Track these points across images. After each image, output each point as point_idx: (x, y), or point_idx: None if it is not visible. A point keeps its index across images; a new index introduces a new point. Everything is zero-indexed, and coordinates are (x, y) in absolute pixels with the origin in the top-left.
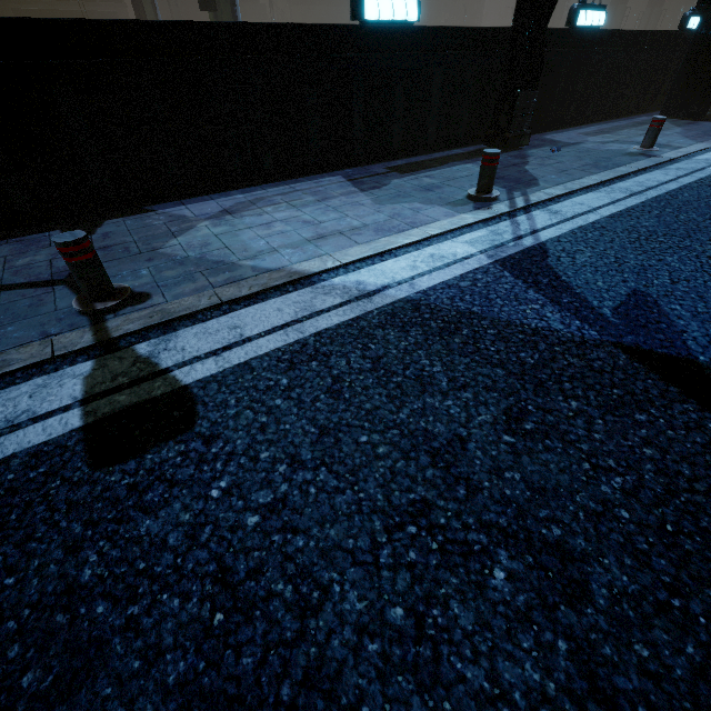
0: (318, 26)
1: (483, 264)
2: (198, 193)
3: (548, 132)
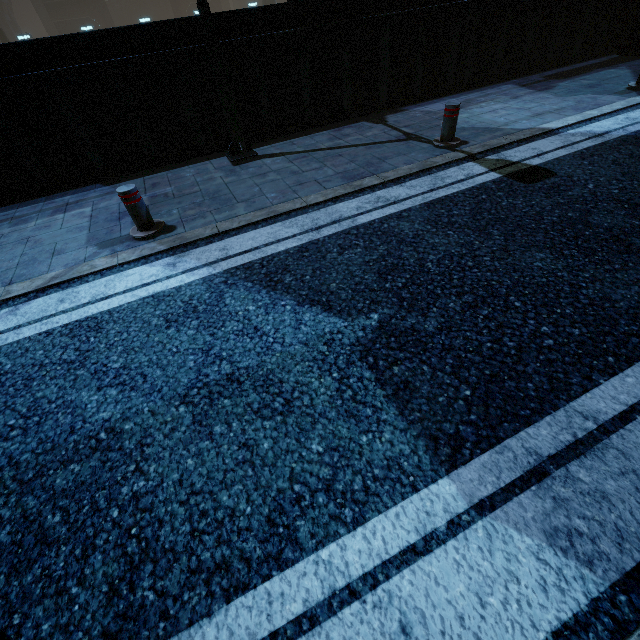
0: None
1: None
2: (424, 99)
3: None
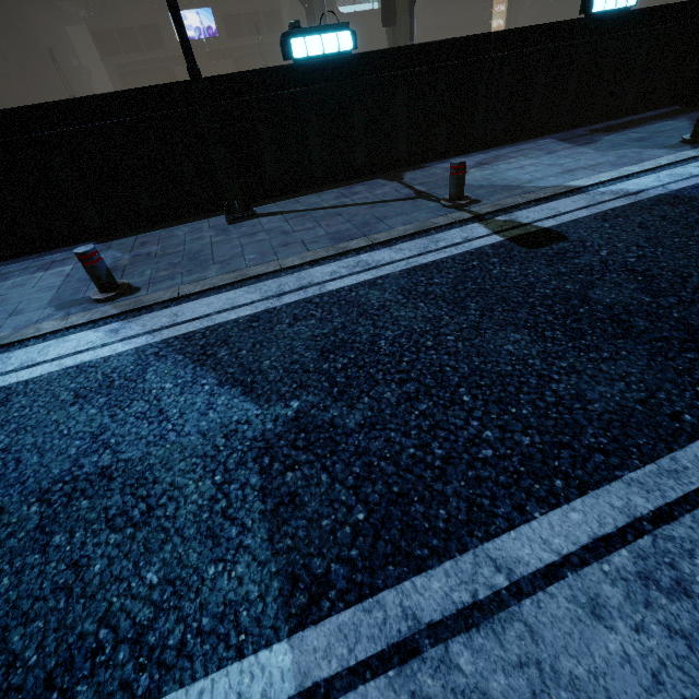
0: (556, 23)
1: None
2: (450, 156)
3: None
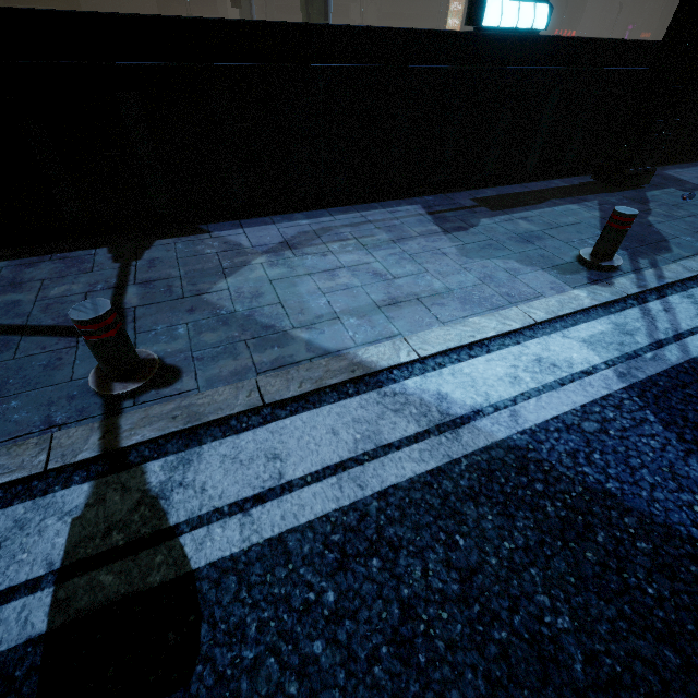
0: (425, 31)
1: (613, 390)
2: (259, 214)
3: (669, 166)
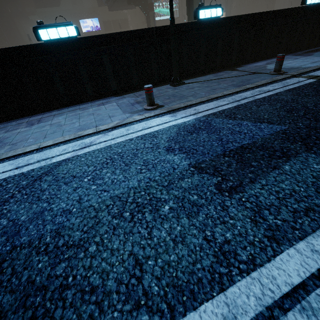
0: (293, 8)
1: None
2: (250, 62)
3: None
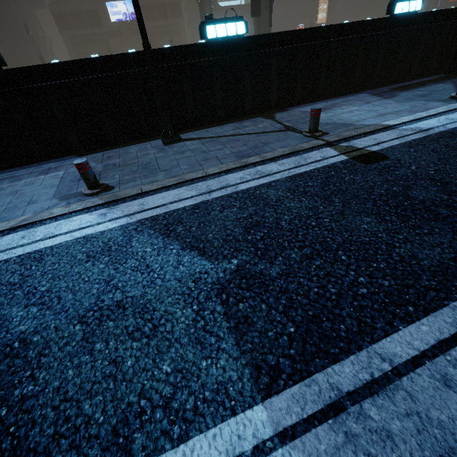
0: (372, 20)
1: None
2: (303, 103)
3: None
